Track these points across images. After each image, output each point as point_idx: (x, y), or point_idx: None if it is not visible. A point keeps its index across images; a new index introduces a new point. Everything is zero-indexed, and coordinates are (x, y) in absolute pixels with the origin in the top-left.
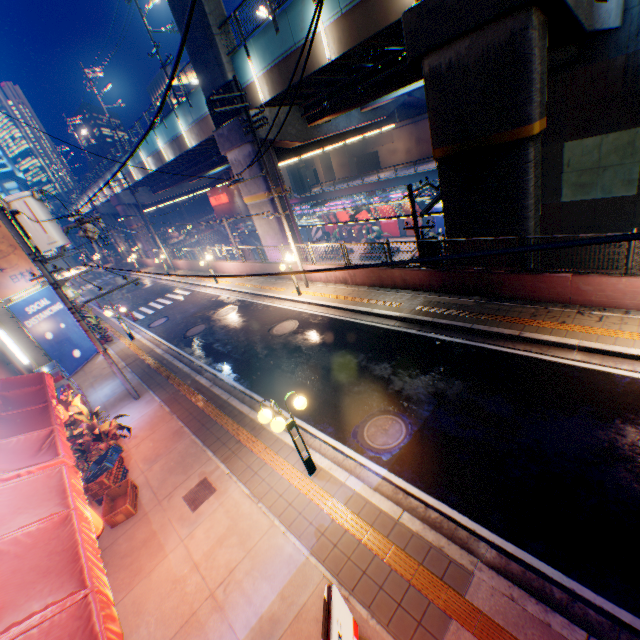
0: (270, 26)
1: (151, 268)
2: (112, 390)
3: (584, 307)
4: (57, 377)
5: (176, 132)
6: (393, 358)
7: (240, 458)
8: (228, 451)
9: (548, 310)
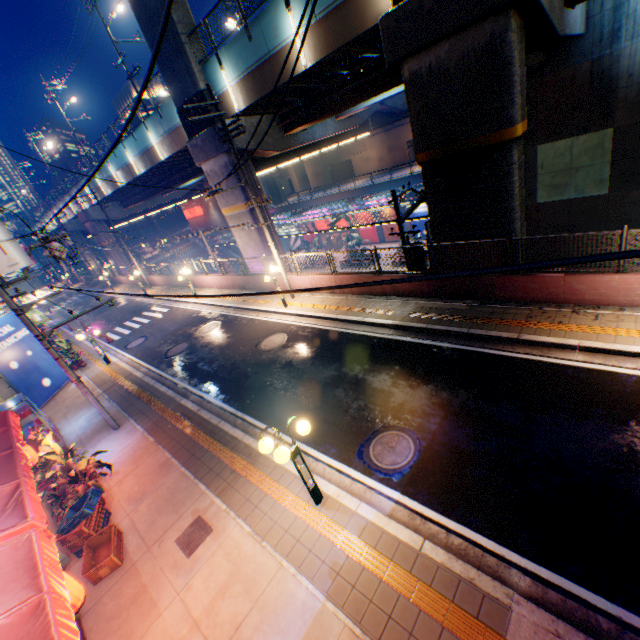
0: (242, 34)
1: (125, 285)
2: (88, 421)
3: (578, 306)
4: (24, 412)
5: (147, 144)
6: (391, 368)
7: (237, 490)
8: (223, 483)
9: (543, 310)
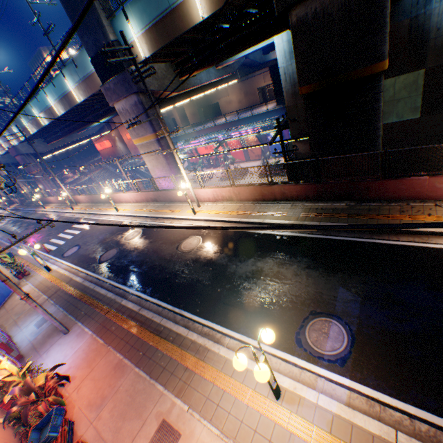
0: None
1: (54, 204)
2: (38, 326)
3: (438, 200)
4: None
5: (64, 89)
6: (300, 261)
7: (195, 389)
8: (179, 382)
9: (411, 206)
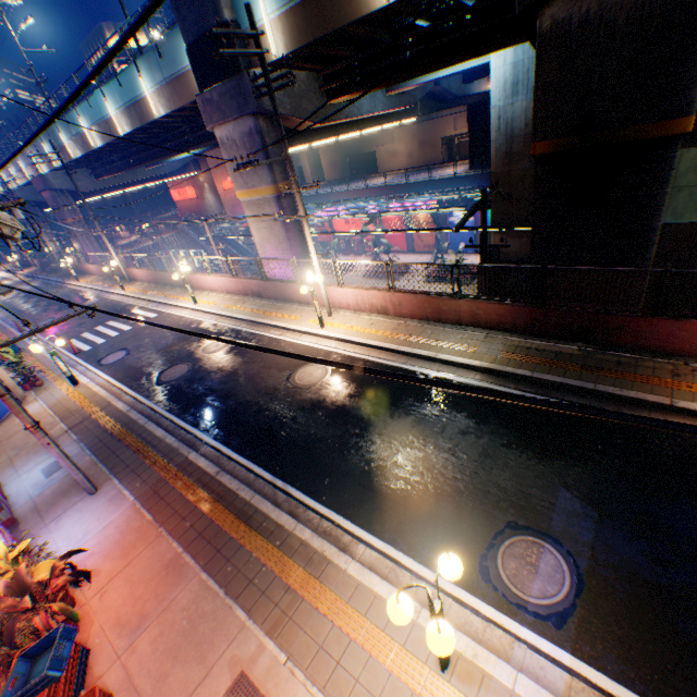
0: None
1: (94, 277)
2: (47, 474)
3: None
4: None
5: (136, 93)
6: (494, 432)
7: (300, 627)
8: (274, 610)
9: (692, 367)
